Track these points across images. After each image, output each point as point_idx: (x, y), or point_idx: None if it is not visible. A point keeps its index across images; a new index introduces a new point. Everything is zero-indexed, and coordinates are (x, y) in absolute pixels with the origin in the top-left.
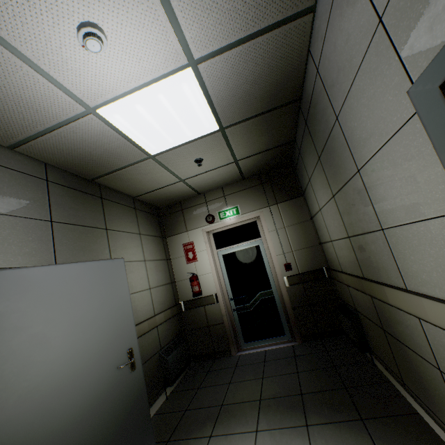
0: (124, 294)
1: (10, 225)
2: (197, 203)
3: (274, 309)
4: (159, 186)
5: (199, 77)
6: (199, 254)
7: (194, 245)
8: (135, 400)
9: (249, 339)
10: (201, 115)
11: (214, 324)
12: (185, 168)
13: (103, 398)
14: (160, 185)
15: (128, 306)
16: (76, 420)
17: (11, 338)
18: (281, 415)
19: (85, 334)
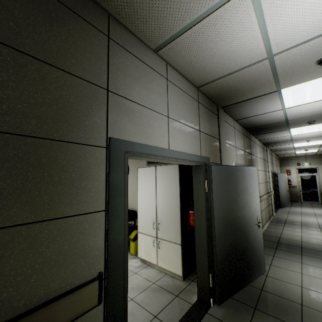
0: (286, 180)
1: (275, 166)
2: (294, 159)
3: (316, 194)
4: (288, 155)
5: (318, 149)
6: (291, 173)
7: (290, 171)
8: (288, 196)
9: (304, 200)
10: (314, 151)
11: (293, 193)
12: (300, 154)
13: (286, 194)
14: (288, 155)
15: (287, 182)
16: (284, 194)
17: (280, 182)
18: (318, 207)
19: (284, 184)
